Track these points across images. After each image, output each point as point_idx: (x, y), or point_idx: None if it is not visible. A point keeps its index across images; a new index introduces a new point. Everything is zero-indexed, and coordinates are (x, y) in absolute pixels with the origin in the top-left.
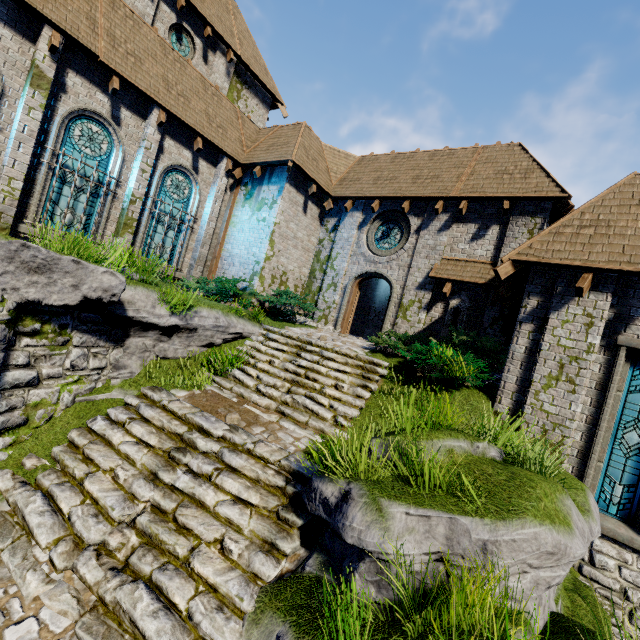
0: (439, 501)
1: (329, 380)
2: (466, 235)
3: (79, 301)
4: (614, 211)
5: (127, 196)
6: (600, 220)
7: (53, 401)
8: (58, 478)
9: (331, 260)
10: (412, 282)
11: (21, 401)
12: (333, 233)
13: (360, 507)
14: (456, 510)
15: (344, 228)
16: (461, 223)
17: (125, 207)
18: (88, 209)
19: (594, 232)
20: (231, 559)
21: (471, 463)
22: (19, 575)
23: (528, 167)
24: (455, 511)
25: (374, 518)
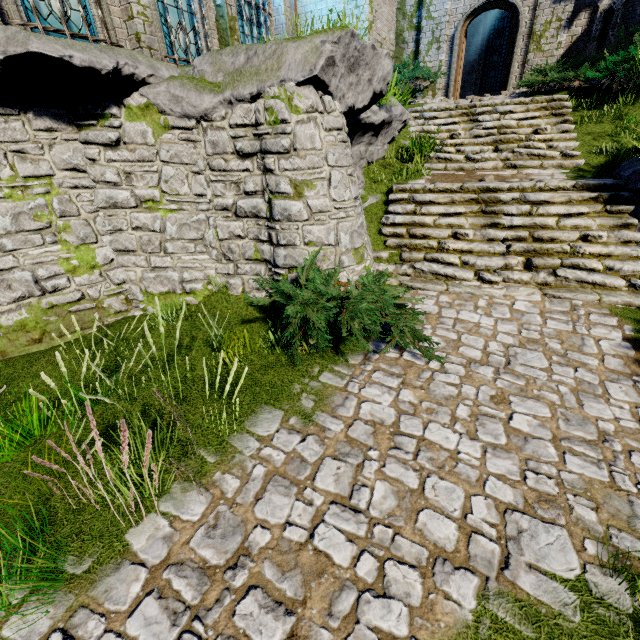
0: None
1: (529, 128)
2: None
3: (369, 100)
4: None
5: None
6: None
7: None
8: (419, 253)
9: (425, 6)
10: None
11: None
12: None
13: None
14: None
15: None
16: None
17: (221, 2)
18: (190, 19)
19: None
20: (598, 243)
21: None
22: (481, 291)
23: None
24: None
25: None
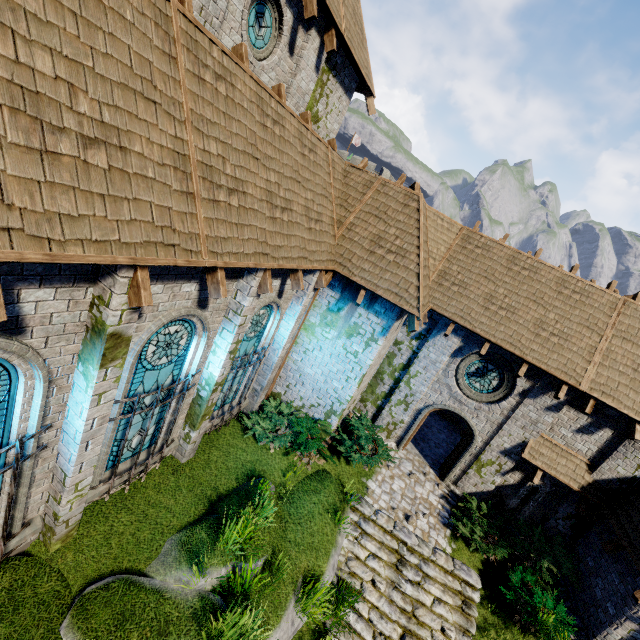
0: None
1: (438, 626)
2: (574, 423)
3: None
4: None
5: (206, 383)
6: None
7: None
8: None
9: (408, 375)
10: (498, 444)
11: None
12: (416, 341)
13: None
14: None
15: (433, 347)
16: (573, 408)
17: (204, 397)
18: (158, 416)
19: None
20: None
21: None
22: None
23: None
24: None
25: None
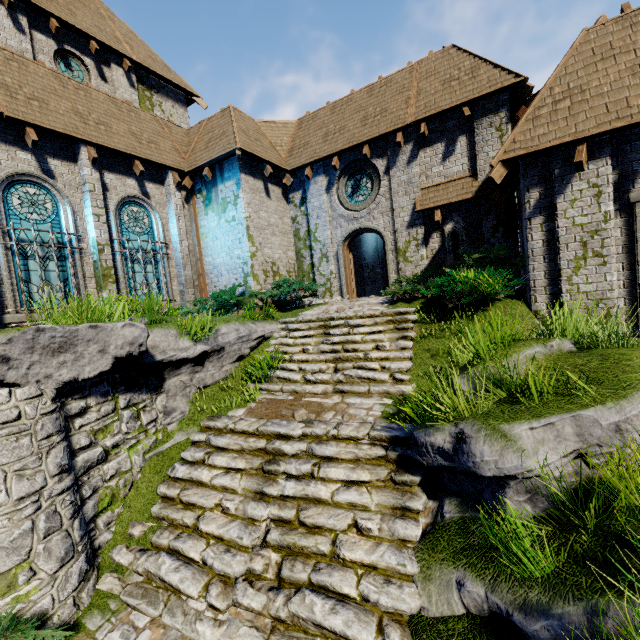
0: (554, 406)
1: (368, 345)
2: (436, 157)
3: (111, 364)
4: (581, 74)
5: (93, 247)
6: (571, 89)
7: (127, 467)
8: (172, 533)
9: (312, 234)
10: (400, 224)
11: (100, 479)
12: (303, 207)
13: (483, 441)
14: (575, 407)
15: (312, 197)
16: (427, 147)
17: (96, 259)
18: (61, 275)
19: (570, 103)
20: (372, 536)
21: (556, 362)
22: (190, 630)
23: (472, 65)
24: (574, 408)
25: (502, 445)
